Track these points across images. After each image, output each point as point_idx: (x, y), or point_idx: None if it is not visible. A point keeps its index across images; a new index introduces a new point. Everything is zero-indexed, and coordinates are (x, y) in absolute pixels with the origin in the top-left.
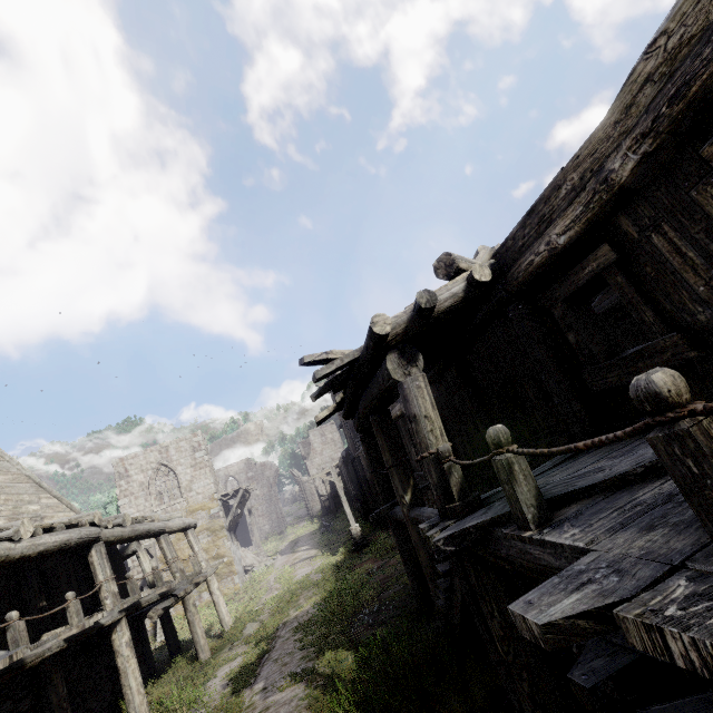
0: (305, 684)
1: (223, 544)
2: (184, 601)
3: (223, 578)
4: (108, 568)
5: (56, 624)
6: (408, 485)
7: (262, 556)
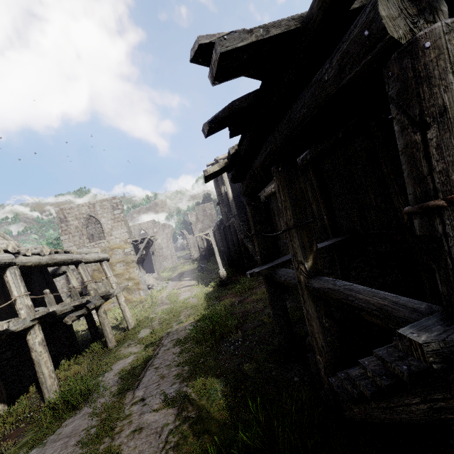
0: (176, 412)
1: (133, 271)
2: (97, 309)
3: (133, 292)
4: (22, 287)
5: None
6: (310, 250)
7: (160, 280)
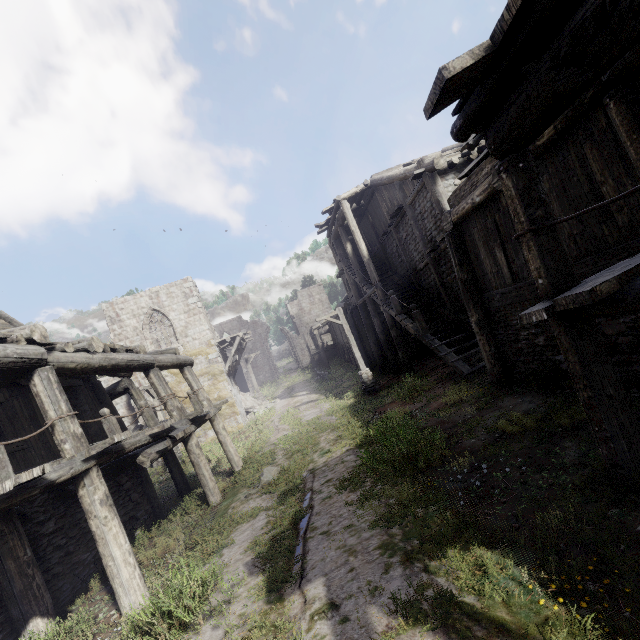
0: None
1: (224, 387)
2: (185, 441)
3: (226, 418)
4: (63, 402)
5: (15, 469)
6: None
7: (261, 400)
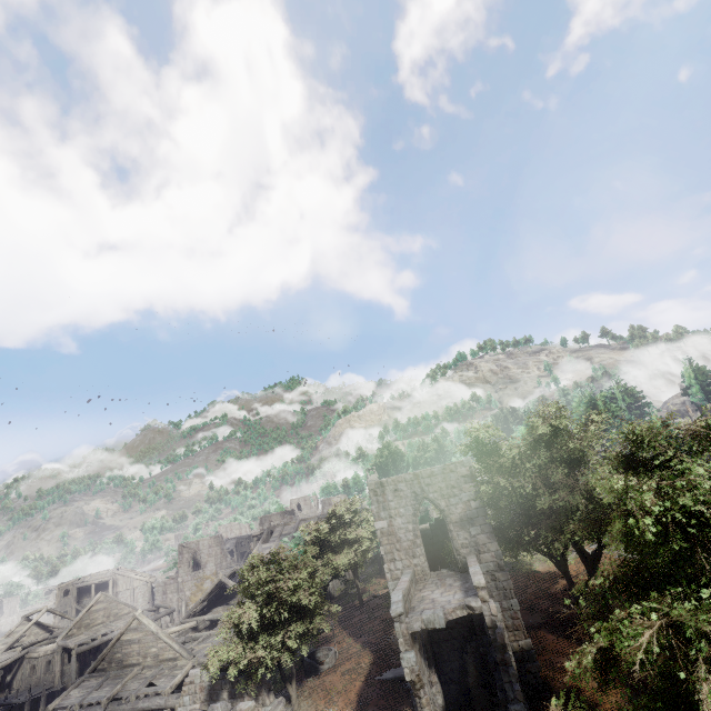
0: None
1: None
2: None
3: None
4: None
5: None
6: None
7: None
